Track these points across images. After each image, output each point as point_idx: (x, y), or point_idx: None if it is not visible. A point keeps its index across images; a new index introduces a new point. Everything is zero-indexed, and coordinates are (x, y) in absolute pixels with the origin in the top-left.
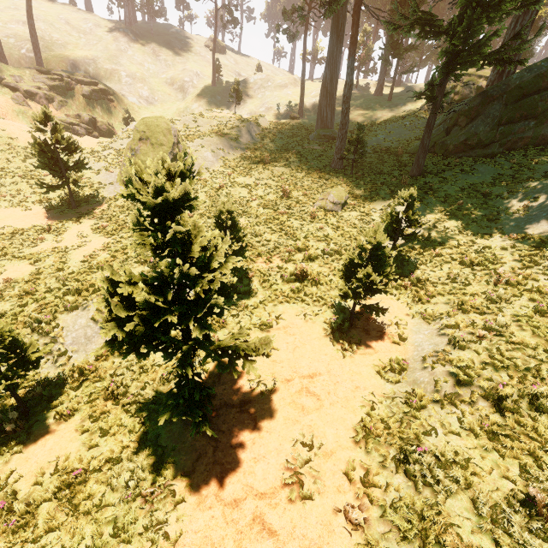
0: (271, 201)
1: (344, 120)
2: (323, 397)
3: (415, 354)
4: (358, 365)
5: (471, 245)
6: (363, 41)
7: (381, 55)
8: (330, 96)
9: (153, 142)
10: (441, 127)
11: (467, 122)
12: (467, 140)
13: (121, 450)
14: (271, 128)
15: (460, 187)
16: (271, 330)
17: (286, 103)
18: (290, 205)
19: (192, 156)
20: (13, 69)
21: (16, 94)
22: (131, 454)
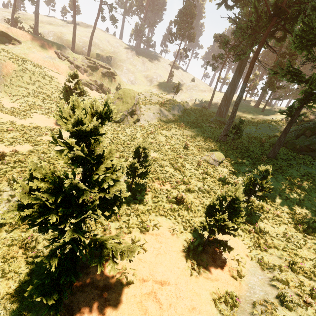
0: (176, 148)
1: (233, 115)
2: (164, 307)
3: (247, 295)
4: (200, 286)
5: (305, 216)
6: (253, 78)
7: (262, 87)
8: (228, 101)
9: (124, 101)
10: (293, 133)
11: (311, 134)
12: (309, 145)
13: (4, 295)
14: (190, 109)
15: (301, 173)
16: (147, 234)
17: (202, 99)
18: (187, 153)
19: (111, 105)
20: (75, 55)
21: (71, 65)
22: (8, 302)
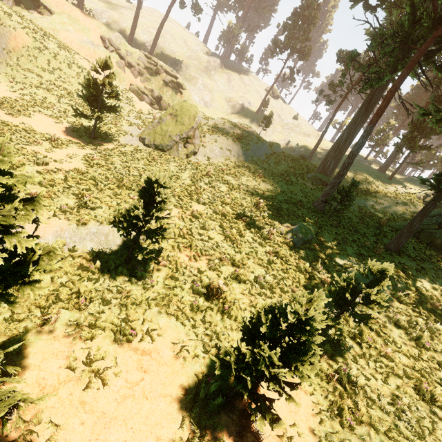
0: (240, 205)
1: (342, 171)
2: None
3: None
4: None
5: (437, 368)
6: (385, 130)
7: (397, 142)
8: (340, 152)
9: (178, 120)
10: (434, 218)
11: None
12: None
13: None
14: (280, 155)
15: (439, 286)
16: (125, 347)
17: (303, 145)
18: (255, 217)
19: None
20: (130, 48)
21: (121, 61)
22: None
